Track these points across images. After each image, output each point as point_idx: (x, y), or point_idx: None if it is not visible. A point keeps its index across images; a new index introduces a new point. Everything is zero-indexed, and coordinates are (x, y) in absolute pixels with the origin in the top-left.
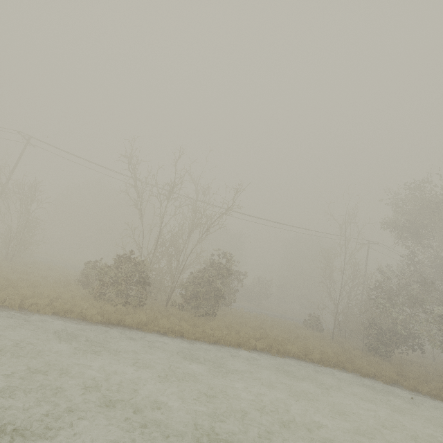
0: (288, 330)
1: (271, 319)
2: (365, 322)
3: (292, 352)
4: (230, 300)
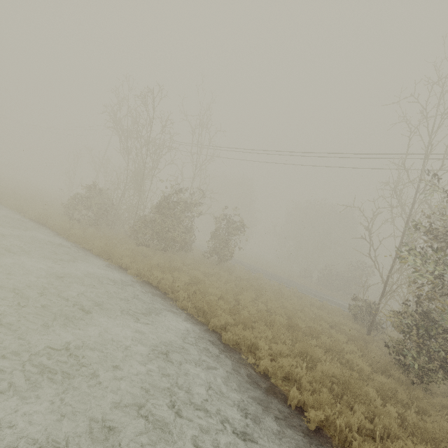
0: (259, 291)
1: (289, 291)
2: (420, 309)
3: (152, 278)
4: (224, 252)
